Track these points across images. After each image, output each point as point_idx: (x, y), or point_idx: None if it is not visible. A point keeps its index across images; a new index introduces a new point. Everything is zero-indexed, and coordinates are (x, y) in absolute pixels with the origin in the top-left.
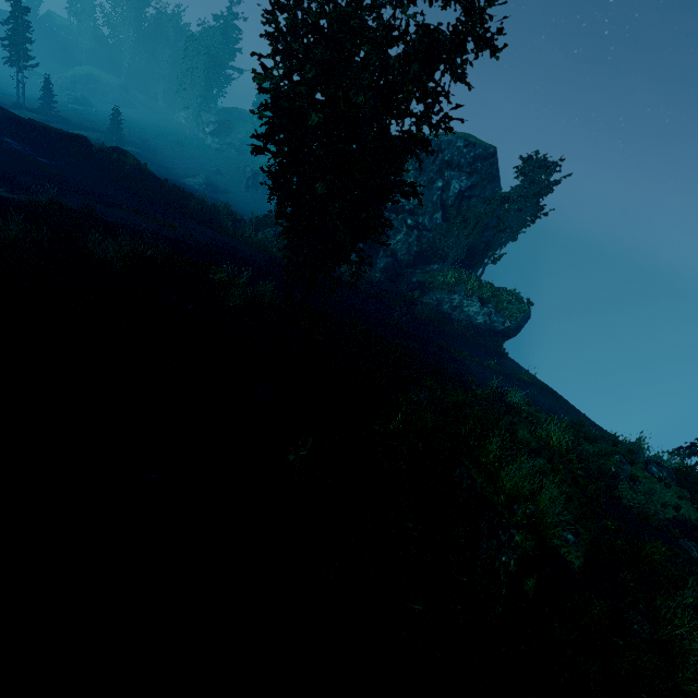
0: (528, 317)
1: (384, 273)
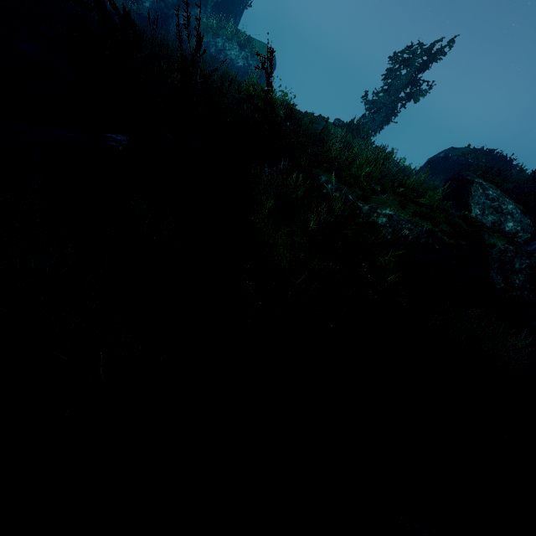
0: (275, 66)
1: (152, 13)
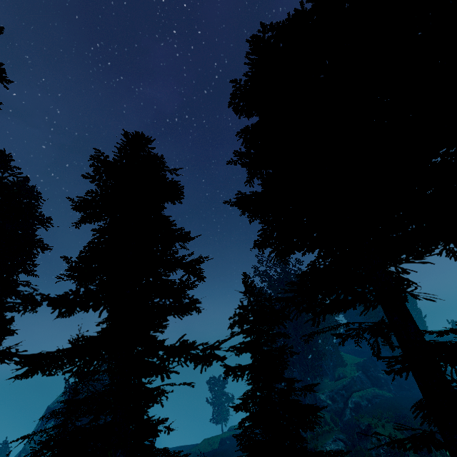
0: None
1: None
